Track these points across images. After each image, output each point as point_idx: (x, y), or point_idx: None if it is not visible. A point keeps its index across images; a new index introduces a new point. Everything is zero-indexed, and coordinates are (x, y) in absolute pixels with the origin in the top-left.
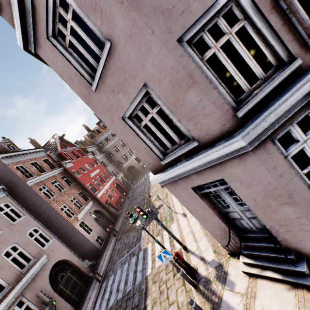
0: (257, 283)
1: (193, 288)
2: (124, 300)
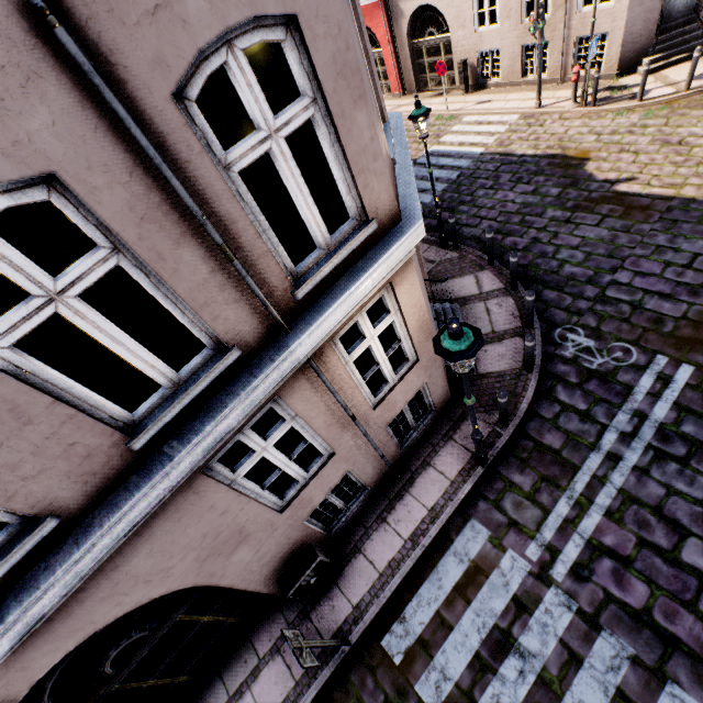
0: (662, 73)
1: (591, 109)
2: (462, 180)
